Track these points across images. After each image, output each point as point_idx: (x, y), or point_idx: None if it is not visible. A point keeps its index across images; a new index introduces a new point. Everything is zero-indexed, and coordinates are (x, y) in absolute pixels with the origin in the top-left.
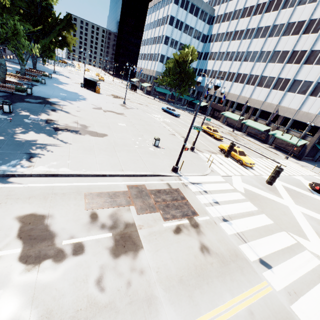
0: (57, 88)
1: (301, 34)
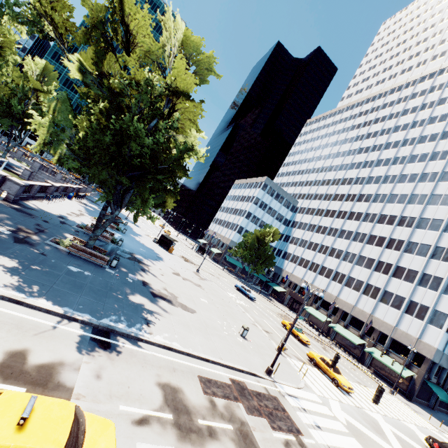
0: (135, 240)
1: (384, 247)
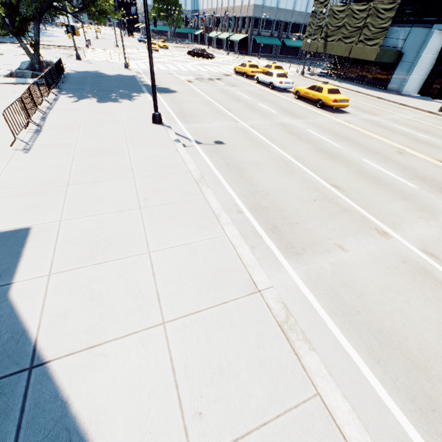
0: (43, 35)
1: None
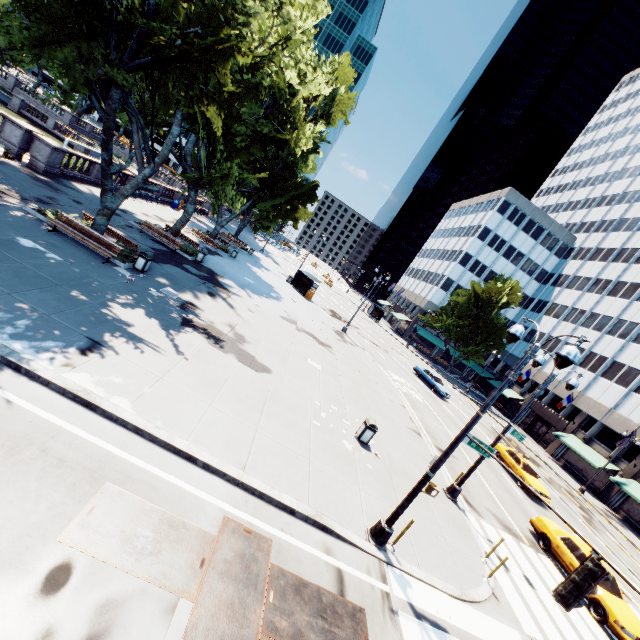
0: (247, 269)
1: None
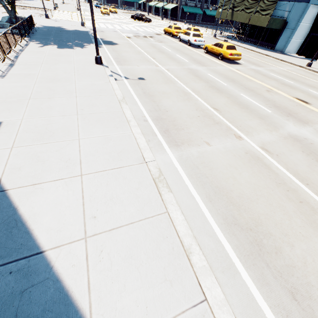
0: None
1: None
